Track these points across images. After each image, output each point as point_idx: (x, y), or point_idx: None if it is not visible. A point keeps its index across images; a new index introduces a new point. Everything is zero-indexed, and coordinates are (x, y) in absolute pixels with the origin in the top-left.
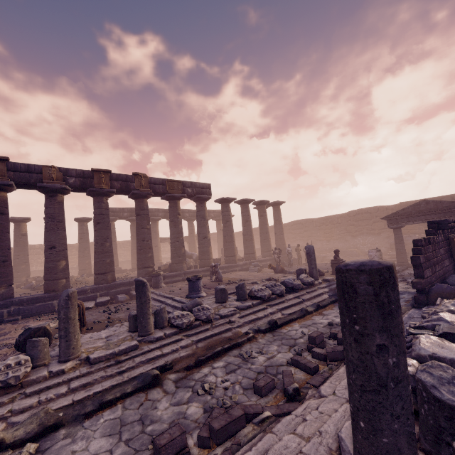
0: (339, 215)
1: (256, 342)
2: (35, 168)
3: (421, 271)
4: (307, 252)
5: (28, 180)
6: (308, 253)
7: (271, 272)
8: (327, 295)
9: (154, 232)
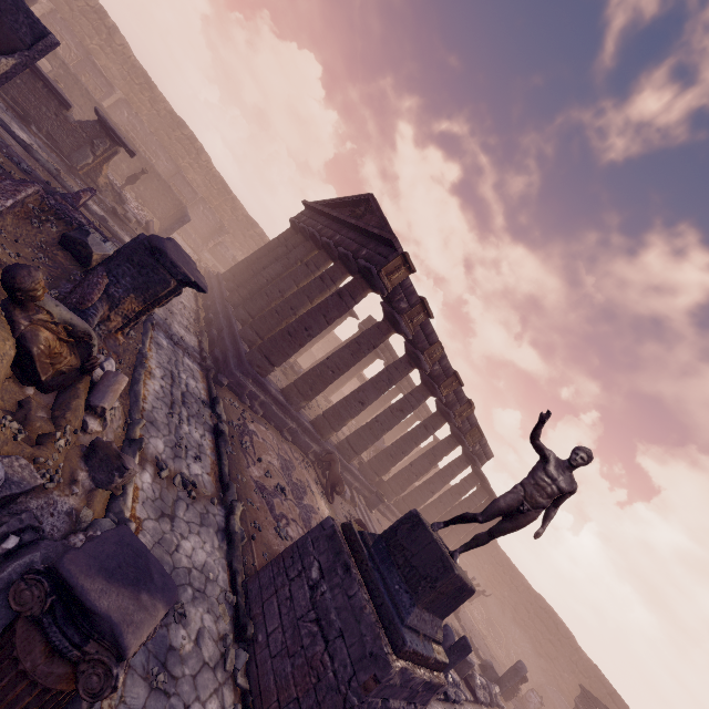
0: (528, 584)
1: None
2: (433, 338)
3: None
4: (518, 667)
5: (418, 342)
6: (518, 671)
7: None
8: None
9: None
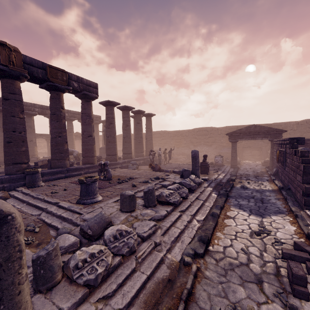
0: (187, 130)
1: (205, 279)
2: None
3: (309, 178)
4: (193, 155)
5: None
6: (195, 156)
7: (148, 170)
8: (214, 194)
9: (29, 126)
